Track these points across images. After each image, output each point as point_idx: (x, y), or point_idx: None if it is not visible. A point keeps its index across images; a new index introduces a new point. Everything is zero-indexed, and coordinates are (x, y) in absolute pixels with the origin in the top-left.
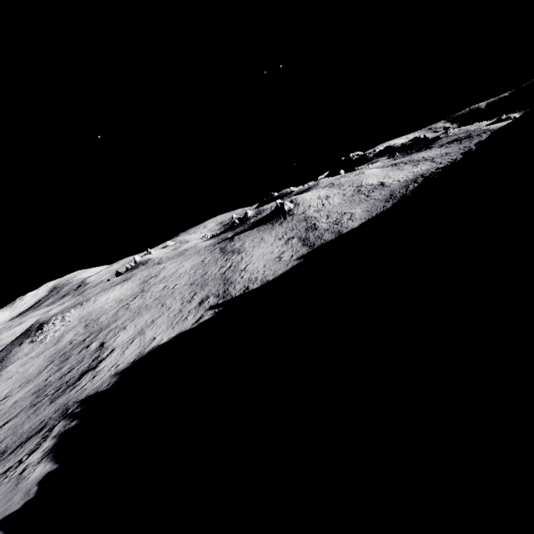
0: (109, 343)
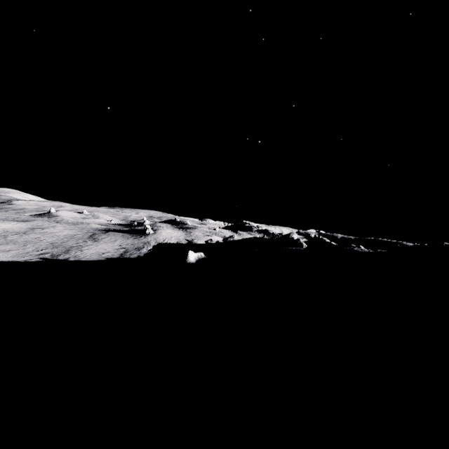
0: None
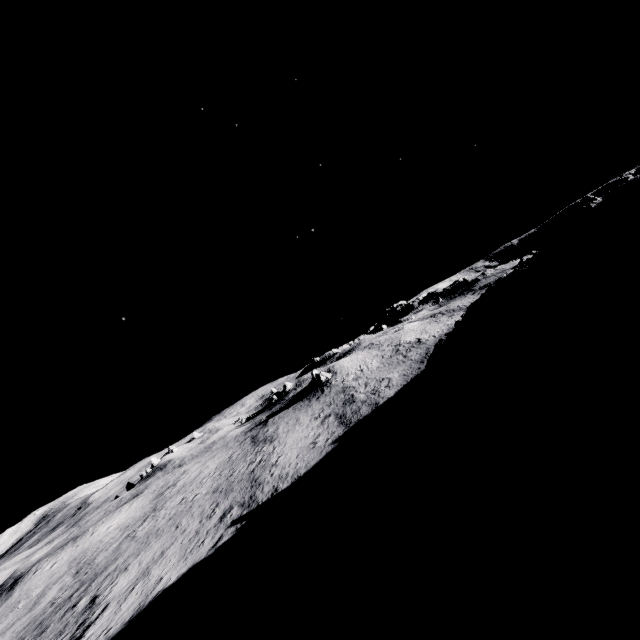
0: (103, 595)
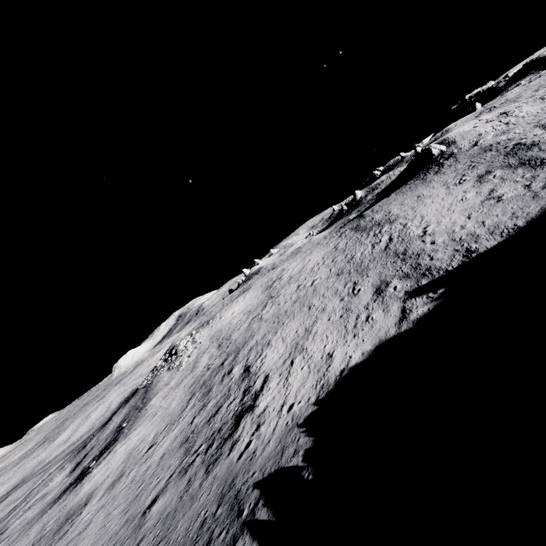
0: (256, 366)
